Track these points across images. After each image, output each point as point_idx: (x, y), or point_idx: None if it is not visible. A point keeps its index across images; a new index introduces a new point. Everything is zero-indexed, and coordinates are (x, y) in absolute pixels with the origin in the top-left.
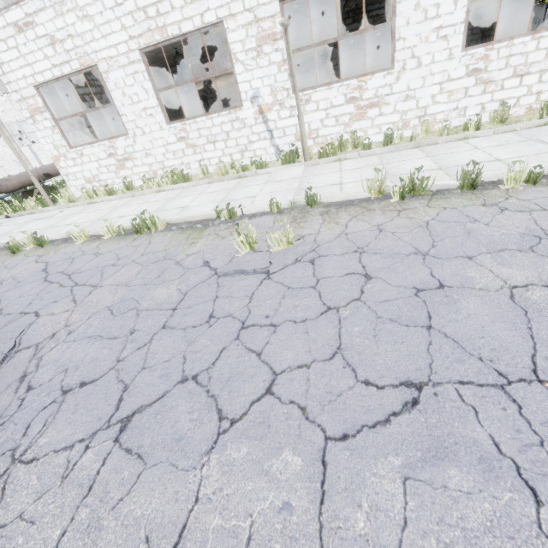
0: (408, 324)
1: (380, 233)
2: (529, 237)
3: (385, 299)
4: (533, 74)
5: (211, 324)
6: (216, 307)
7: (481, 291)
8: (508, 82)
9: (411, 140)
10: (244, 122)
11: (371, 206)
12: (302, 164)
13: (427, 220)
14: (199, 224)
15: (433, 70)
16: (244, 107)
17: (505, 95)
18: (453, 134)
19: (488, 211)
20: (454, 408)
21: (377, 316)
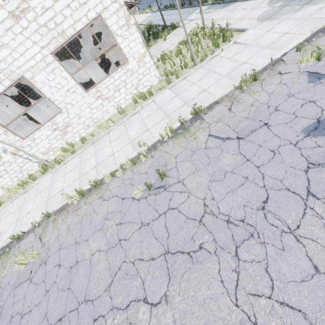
0: (65, 290)
1: (68, 231)
2: (103, 220)
3: (62, 278)
4: (122, 88)
5: (11, 321)
6: (13, 310)
7: (85, 261)
8: (115, 94)
9: (93, 136)
10: (9, 161)
11: (69, 209)
12: (50, 173)
13: (83, 216)
14: (7, 248)
15: (81, 104)
16: (3, 156)
17: (118, 99)
18: (105, 129)
19: (99, 203)
20: (66, 324)
21: (58, 289)
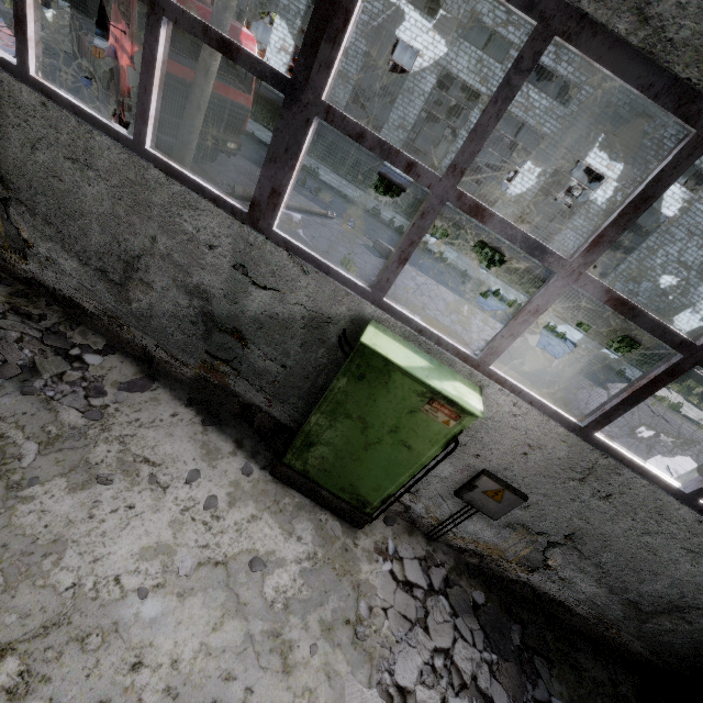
0: None
1: None
2: None
3: None
4: None
5: None
6: None
7: None
8: None
9: None
10: None
11: None
12: None
13: None
14: None
15: None
16: None
17: None
18: None
19: None
20: None
21: None
